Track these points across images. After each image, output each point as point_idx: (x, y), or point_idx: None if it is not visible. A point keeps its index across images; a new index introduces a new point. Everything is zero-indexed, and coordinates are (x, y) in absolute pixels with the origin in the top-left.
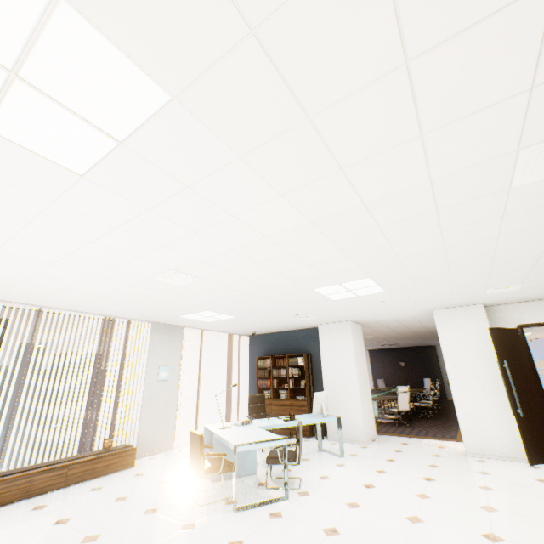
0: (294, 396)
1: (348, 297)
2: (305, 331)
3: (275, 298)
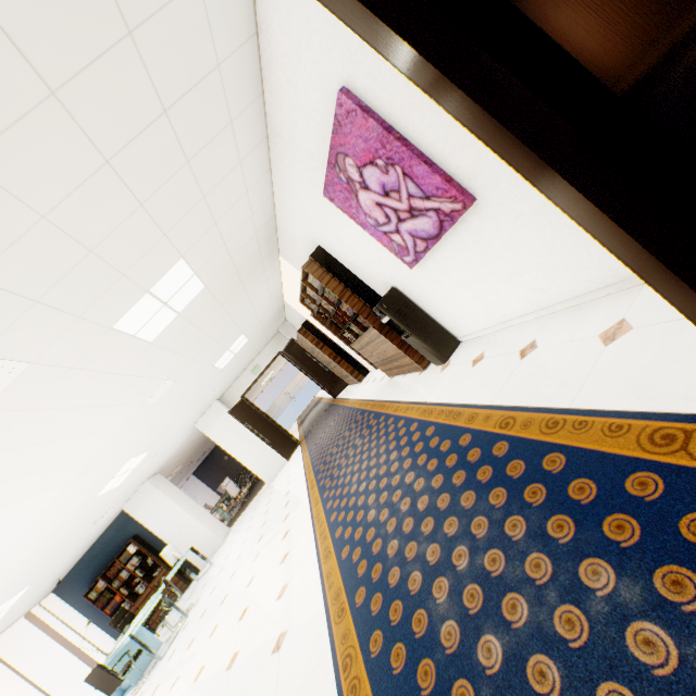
0: (152, 578)
1: (128, 475)
2: (115, 524)
3: (68, 530)
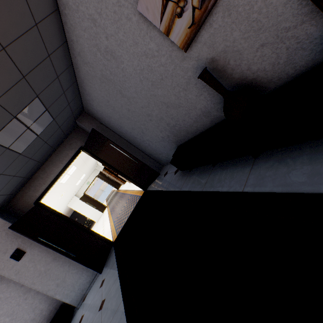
0: None
1: None
2: None
3: None
